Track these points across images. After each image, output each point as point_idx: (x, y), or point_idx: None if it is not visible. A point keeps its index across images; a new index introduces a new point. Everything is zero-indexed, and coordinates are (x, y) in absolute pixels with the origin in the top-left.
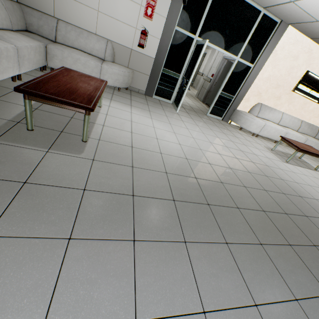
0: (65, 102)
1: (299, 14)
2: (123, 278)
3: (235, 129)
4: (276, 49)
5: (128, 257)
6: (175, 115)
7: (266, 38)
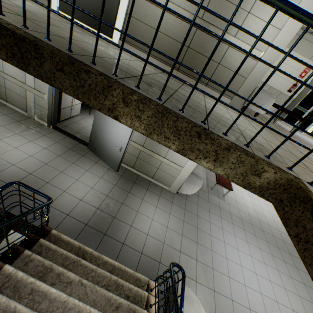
0: (227, 187)
1: None
2: (243, 235)
3: None
4: None
5: (243, 232)
6: None
7: None
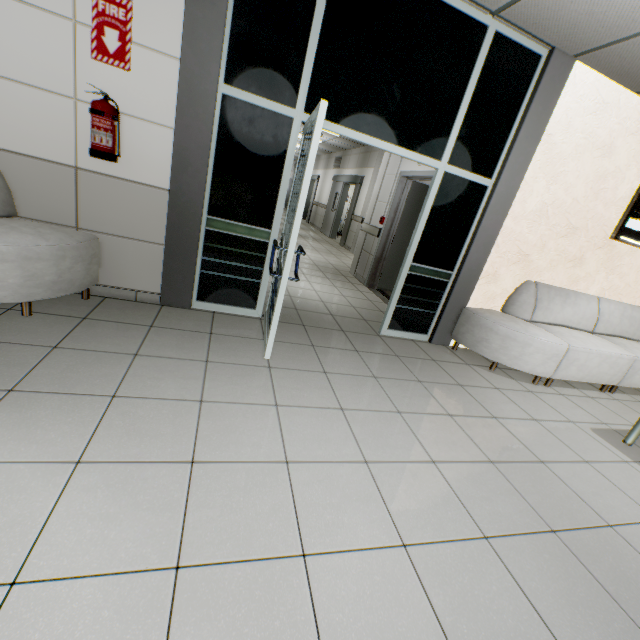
0: None
1: (626, 2)
2: None
3: (476, 373)
4: (551, 130)
5: None
6: (252, 380)
7: (517, 102)
